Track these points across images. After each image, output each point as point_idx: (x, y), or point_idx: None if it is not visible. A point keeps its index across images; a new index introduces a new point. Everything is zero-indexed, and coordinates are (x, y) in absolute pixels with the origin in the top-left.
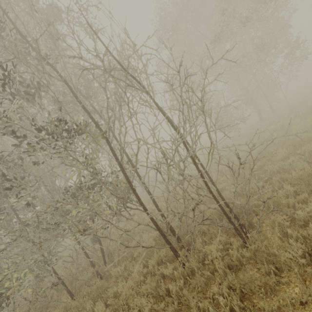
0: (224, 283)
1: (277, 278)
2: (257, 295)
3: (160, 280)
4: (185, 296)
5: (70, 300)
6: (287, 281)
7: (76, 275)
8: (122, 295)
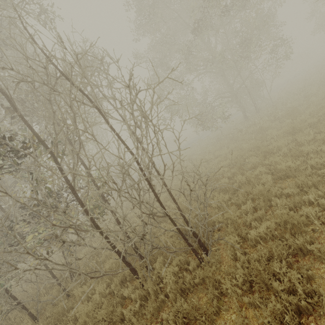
0: (172, 310)
1: (218, 305)
2: (198, 323)
3: (120, 301)
4: (135, 324)
5: (34, 321)
6: (227, 308)
7: (38, 297)
8: (80, 320)
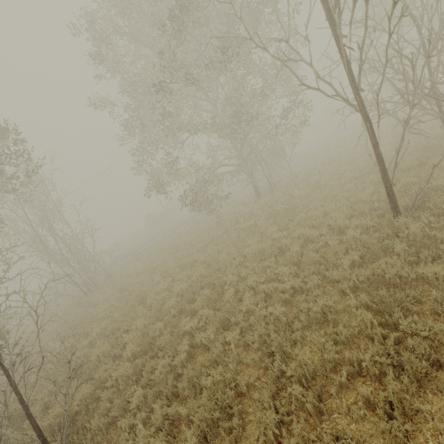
0: None
1: None
2: None
3: None
4: None
5: None
6: None
7: None
8: None
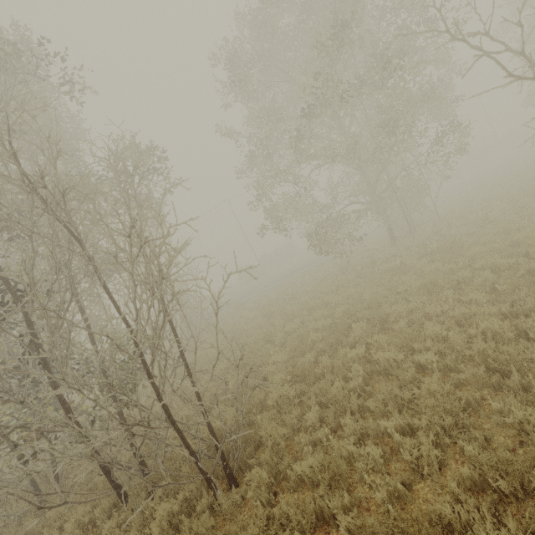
0: None
1: None
2: None
3: None
4: None
5: None
6: None
7: None
8: None
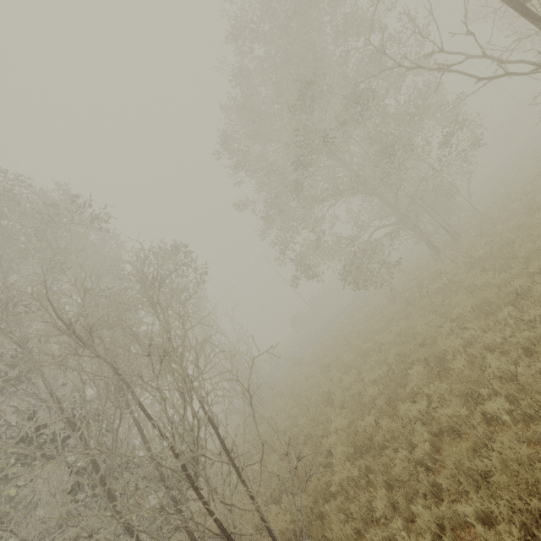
0: None
1: None
2: None
3: None
4: None
5: None
6: None
7: None
8: None
